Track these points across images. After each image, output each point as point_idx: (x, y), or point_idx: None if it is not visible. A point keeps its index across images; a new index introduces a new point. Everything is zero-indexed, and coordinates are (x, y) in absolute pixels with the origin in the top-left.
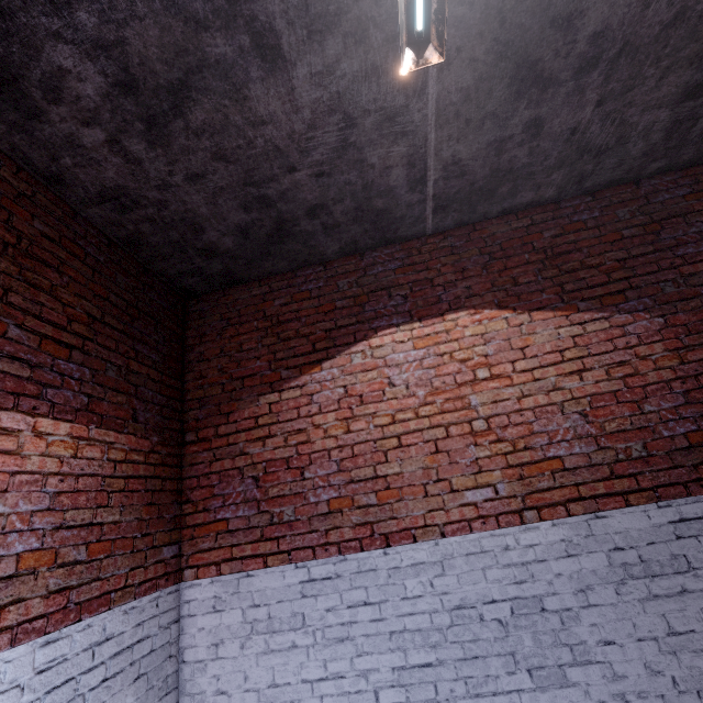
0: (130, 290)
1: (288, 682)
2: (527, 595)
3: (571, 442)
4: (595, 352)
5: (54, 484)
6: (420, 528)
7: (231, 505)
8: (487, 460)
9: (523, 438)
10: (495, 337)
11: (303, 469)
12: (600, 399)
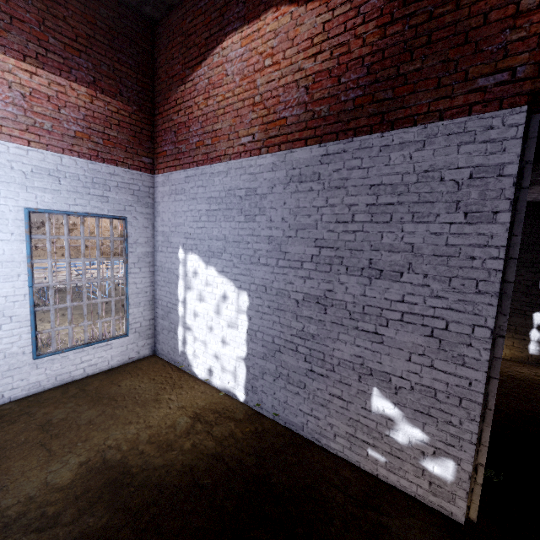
0: (110, 19)
1: (179, 211)
2: (252, 187)
3: (295, 107)
4: (332, 35)
5: (84, 111)
6: (223, 156)
7: (167, 145)
8: (255, 121)
9: (274, 106)
10: (281, 31)
11: (190, 127)
12: (320, 76)
